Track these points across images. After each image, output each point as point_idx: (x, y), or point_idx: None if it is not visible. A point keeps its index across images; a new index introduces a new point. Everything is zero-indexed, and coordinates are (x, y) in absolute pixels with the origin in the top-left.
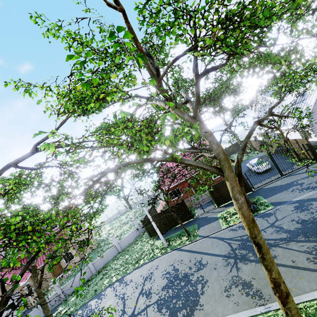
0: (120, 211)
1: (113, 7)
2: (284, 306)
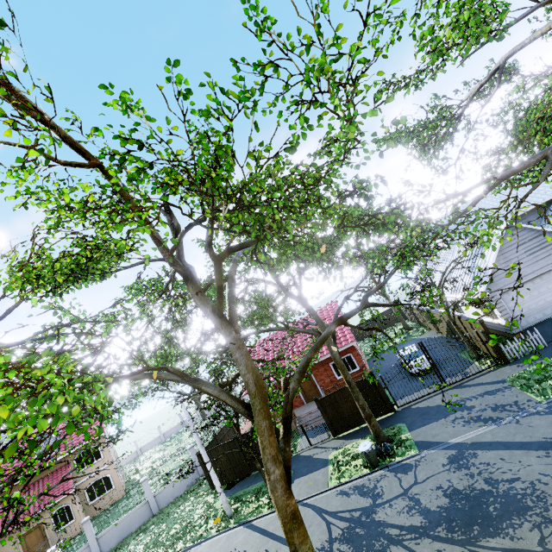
0: (185, 420)
1: (75, 165)
2: None
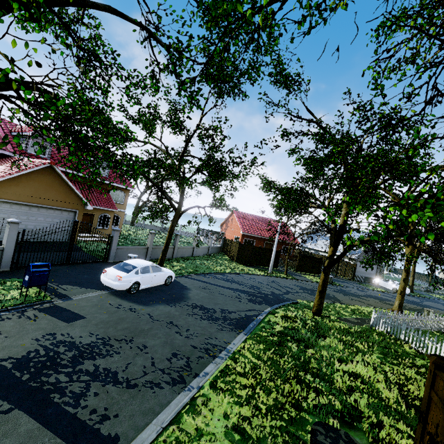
0: None
1: None
2: (402, 299)
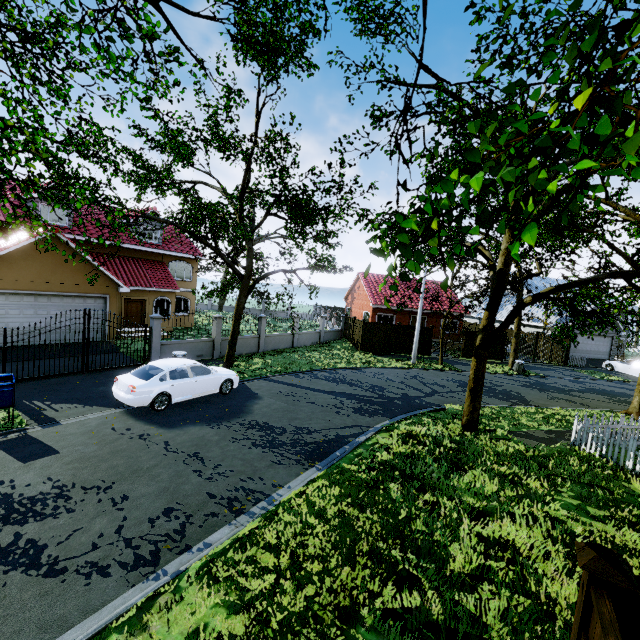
0: None
1: None
2: None
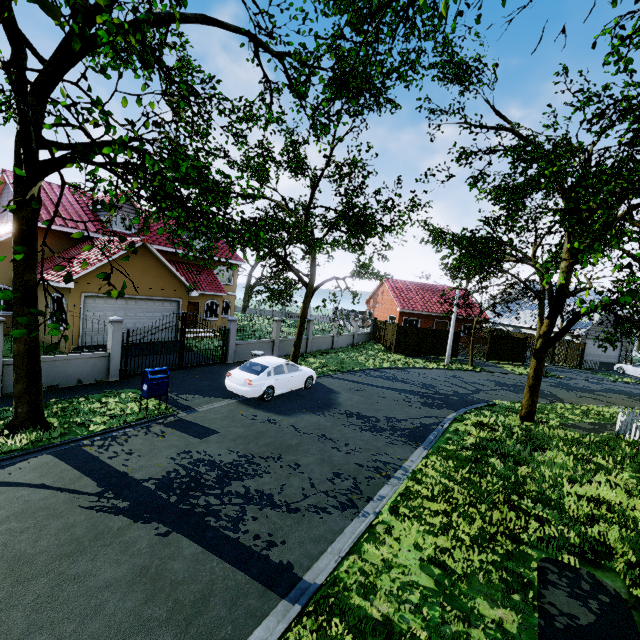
0: None
1: None
2: None
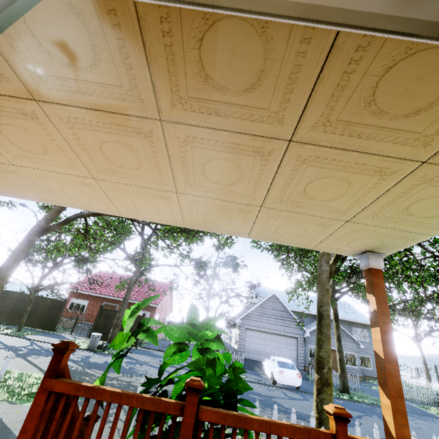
0: None
1: None
2: None
